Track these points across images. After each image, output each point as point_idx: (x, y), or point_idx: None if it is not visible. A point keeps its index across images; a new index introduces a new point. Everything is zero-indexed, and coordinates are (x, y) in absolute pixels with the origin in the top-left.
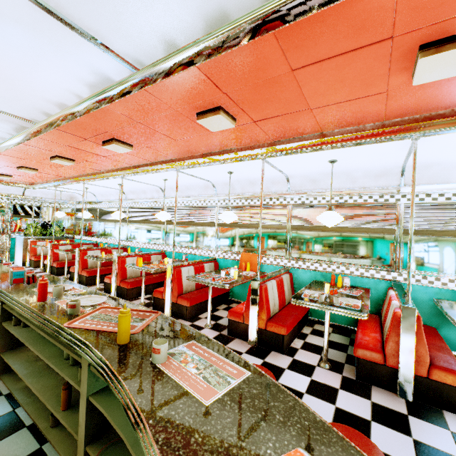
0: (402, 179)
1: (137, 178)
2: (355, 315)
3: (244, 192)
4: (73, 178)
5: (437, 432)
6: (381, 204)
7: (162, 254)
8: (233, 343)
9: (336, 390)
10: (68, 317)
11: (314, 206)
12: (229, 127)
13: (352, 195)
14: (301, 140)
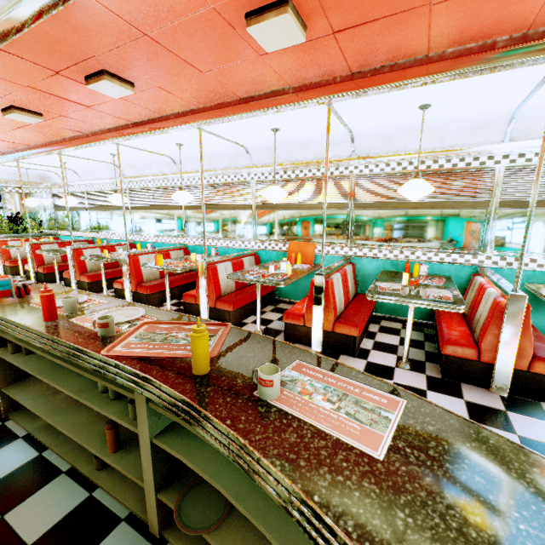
0: (509, 133)
1: (139, 143)
2: (449, 309)
3: (290, 159)
4: (42, 146)
5: (540, 426)
6: (475, 168)
7: (184, 248)
8: None
9: (424, 391)
10: (100, 341)
11: (386, 176)
12: (294, 43)
13: (437, 158)
14: (393, 69)
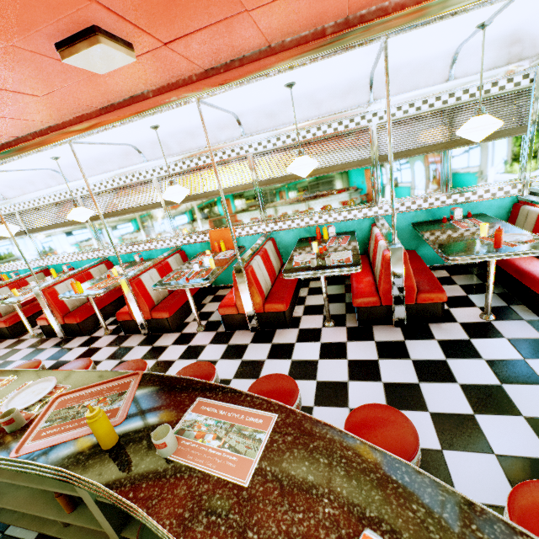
0: (372, 93)
1: (5, 166)
2: (349, 272)
3: (184, 149)
4: None
5: (427, 346)
6: (353, 130)
7: (105, 261)
8: (234, 337)
9: (345, 344)
10: (10, 438)
11: (279, 150)
12: (126, 63)
13: (320, 125)
14: (243, 63)
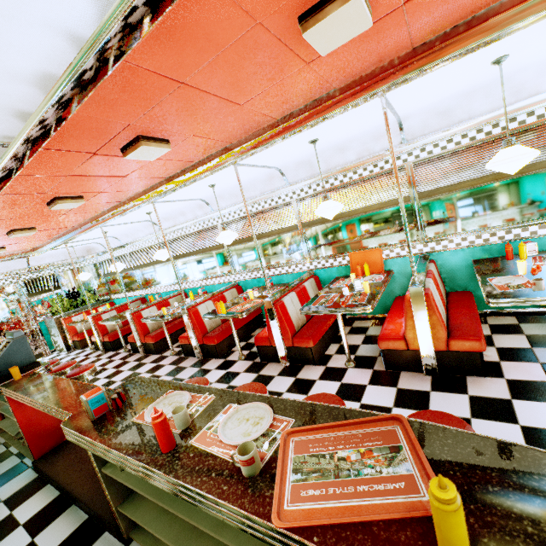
0: None
1: (173, 196)
2: None
3: (329, 167)
4: (85, 224)
5: None
6: None
7: (235, 286)
8: (402, 380)
9: None
10: (251, 486)
11: (449, 154)
12: (358, 33)
13: (515, 115)
14: (471, 26)
